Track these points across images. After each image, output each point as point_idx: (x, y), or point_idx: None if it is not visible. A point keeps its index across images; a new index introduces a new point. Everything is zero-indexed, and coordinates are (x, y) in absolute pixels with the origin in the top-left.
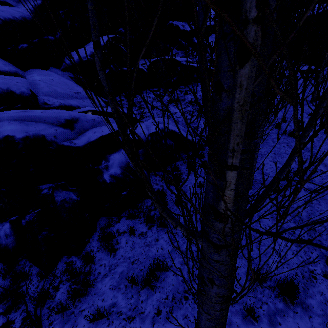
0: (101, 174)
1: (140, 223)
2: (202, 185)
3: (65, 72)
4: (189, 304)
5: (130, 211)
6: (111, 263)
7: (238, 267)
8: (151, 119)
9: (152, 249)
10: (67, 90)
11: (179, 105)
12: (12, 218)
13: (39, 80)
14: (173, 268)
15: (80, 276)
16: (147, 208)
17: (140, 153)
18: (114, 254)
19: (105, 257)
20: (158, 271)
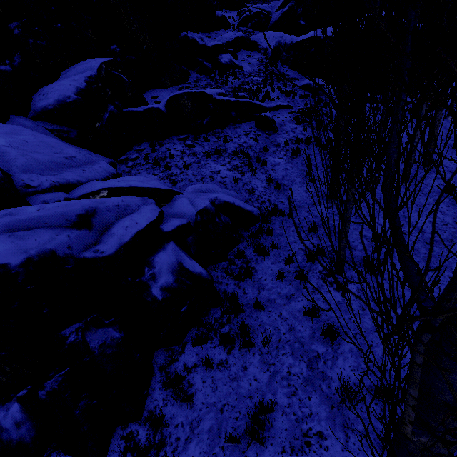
0: (147, 289)
1: (213, 347)
2: (282, 276)
3: (38, 121)
4: (314, 451)
5: (195, 332)
6: (191, 418)
7: (363, 388)
8: (191, 186)
9: (243, 384)
10: (55, 157)
11: (220, 159)
12: (20, 393)
13: (5, 145)
14: (280, 405)
15: (151, 452)
16: (217, 322)
17: (189, 242)
18: (191, 404)
19: (178, 412)
20: (261, 415)
